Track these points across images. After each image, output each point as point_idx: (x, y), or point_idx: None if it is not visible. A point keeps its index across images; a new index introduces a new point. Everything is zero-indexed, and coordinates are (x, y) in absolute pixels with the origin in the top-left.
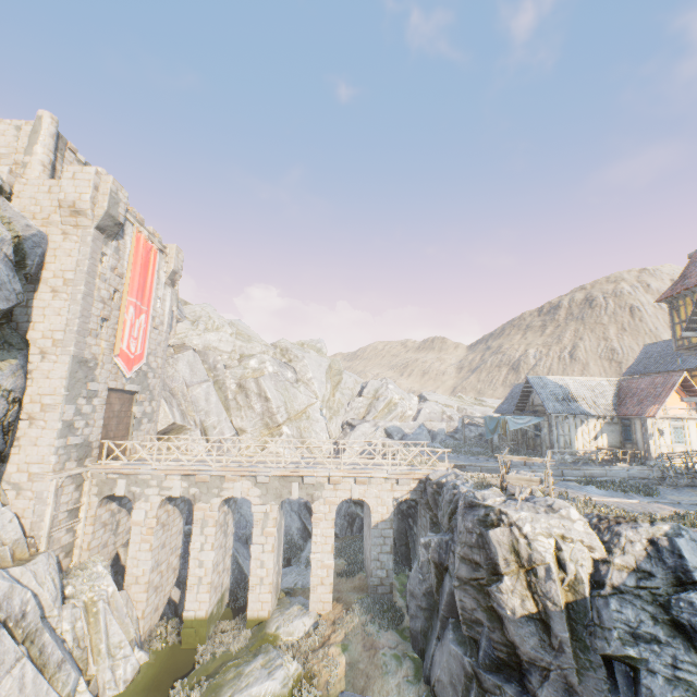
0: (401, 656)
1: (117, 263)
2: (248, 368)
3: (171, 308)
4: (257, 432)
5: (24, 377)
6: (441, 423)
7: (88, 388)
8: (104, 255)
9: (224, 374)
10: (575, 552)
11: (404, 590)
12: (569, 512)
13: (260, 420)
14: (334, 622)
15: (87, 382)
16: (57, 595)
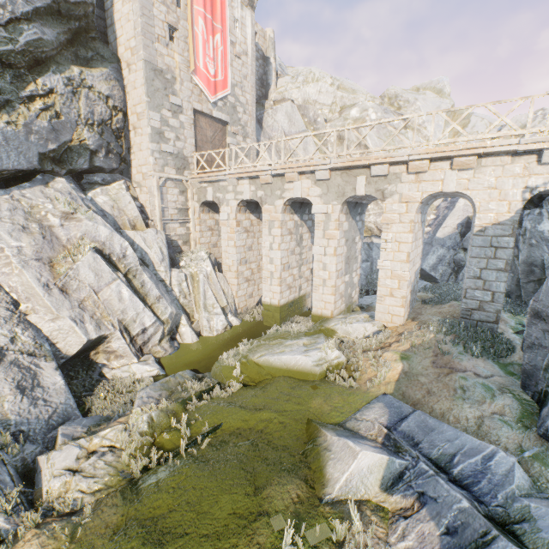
0: (495, 389)
1: None
2: (348, 119)
3: (253, 38)
4: None
5: (122, 91)
6: None
7: (170, 101)
8: None
9: (324, 128)
10: None
11: (522, 329)
12: None
13: None
14: (400, 334)
15: (168, 95)
16: (163, 258)
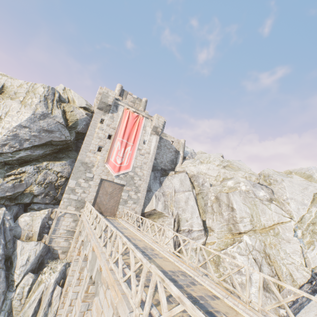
0: None
1: (111, 123)
2: (225, 186)
3: (156, 146)
4: (221, 234)
5: (71, 169)
6: None
7: (86, 175)
8: (104, 120)
9: (208, 189)
10: None
11: None
12: None
13: (226, 225)
14: None
15: (86, 173)
16: (25, 264)
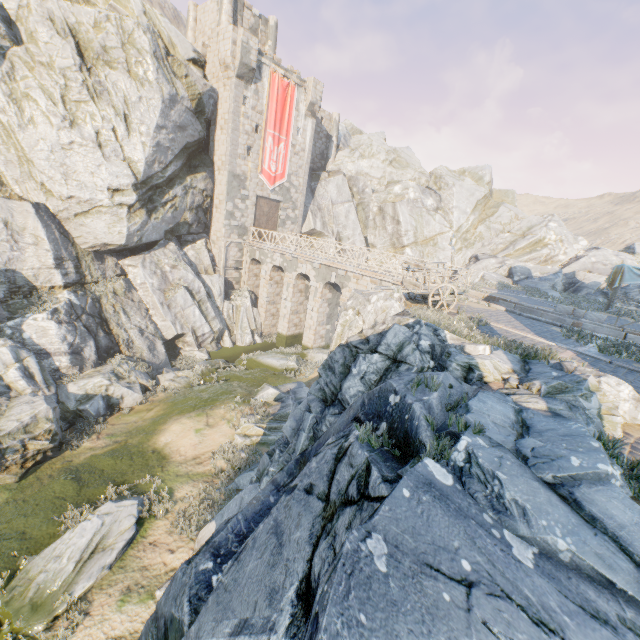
0: None
1: (256, 103)
2: (391, 194)
3: (312, 137)
4: (384, 250)
5: (212, 184)
6: (600, 276)
7: (241, 193)
8: (246, 98)
9: (370, 197)
10: (354, 322)
11: None
12: (372, 297)
13: (389, 240)
14: None
15: (240, 190)
16: (221, 294)
